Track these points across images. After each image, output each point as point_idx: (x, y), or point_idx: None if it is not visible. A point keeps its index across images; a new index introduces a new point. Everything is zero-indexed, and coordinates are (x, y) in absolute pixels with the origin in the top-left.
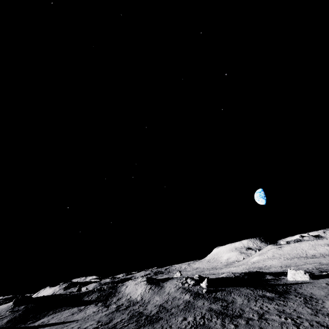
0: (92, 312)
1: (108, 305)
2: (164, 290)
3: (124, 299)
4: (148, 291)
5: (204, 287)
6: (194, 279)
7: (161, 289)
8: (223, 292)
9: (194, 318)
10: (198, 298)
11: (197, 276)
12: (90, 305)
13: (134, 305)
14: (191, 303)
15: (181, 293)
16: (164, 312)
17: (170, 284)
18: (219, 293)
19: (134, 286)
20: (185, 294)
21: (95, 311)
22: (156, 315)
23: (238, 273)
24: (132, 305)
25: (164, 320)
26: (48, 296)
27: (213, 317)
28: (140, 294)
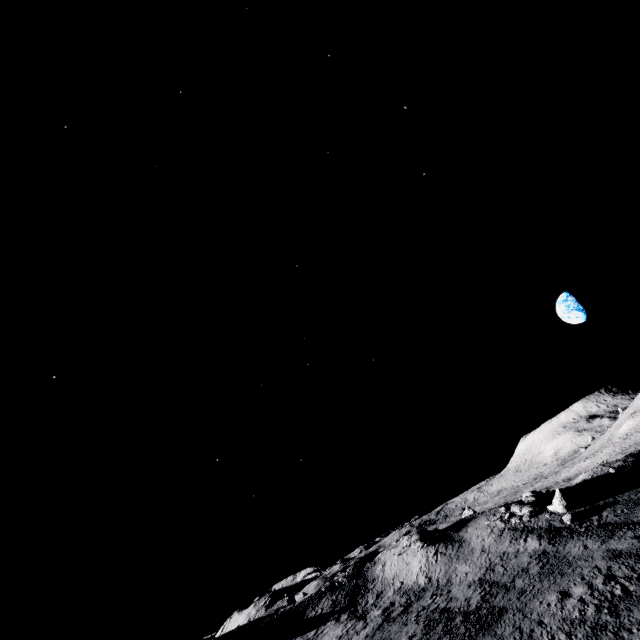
0: (336, 638)
1: (362, 614)
2: (468, 546)
3: (391, 593)
4: (434, 559)
5: (560, 511)
6: (526, 504)
7: (460, 546)
8: (616, 507)
9: (588, 586)
10: (561, 539)
11: (529, 494)
12: (324, 624)
13: (420, 598)
14: (552, 554)
15: (514, 541)
16: (501, 594)
17: (476, 531)
18: (609, 513)
19: (400, 559)
20: (523, 540)
21: (341, 635)
22: (484, 606)
23: (619, 461)
24: (415, 600)
25: (512, 611)
26: (237, 629)
27: (638, 570)
28: (420, 571)
